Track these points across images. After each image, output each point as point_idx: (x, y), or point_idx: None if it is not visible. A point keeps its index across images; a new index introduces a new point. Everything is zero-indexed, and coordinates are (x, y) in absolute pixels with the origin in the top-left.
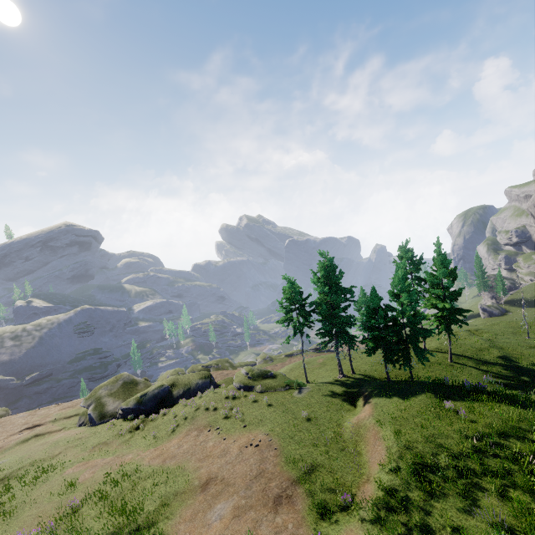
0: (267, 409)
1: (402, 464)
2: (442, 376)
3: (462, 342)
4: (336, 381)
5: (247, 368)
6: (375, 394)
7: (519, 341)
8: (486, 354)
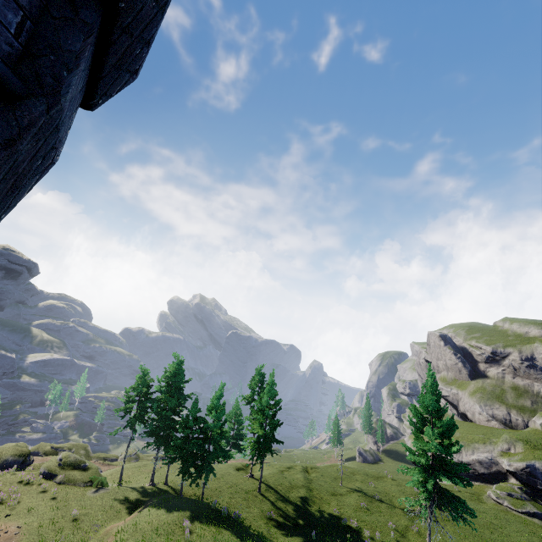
0: (47, 501)
1: None
2: (238, 504)
3: (287, 476)
4: (140, 488)
5: (65, 453)
6: (151, 505)
7: (331, 486)
8: (292, 492)
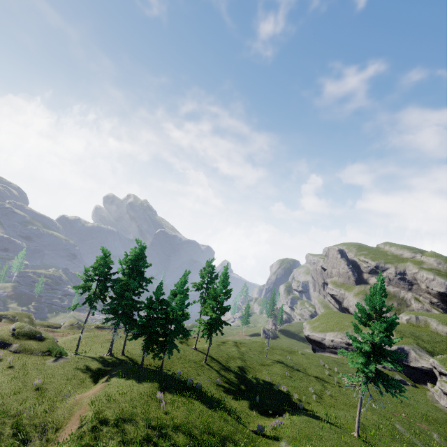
0: (4, 370)
1: (75, 445)
2: (190, 373)
3: (224, 349)
4: (100, 358)
5: (18, 324)
6: (117, 376)
7: (259, 358)
8: (231, 363)
